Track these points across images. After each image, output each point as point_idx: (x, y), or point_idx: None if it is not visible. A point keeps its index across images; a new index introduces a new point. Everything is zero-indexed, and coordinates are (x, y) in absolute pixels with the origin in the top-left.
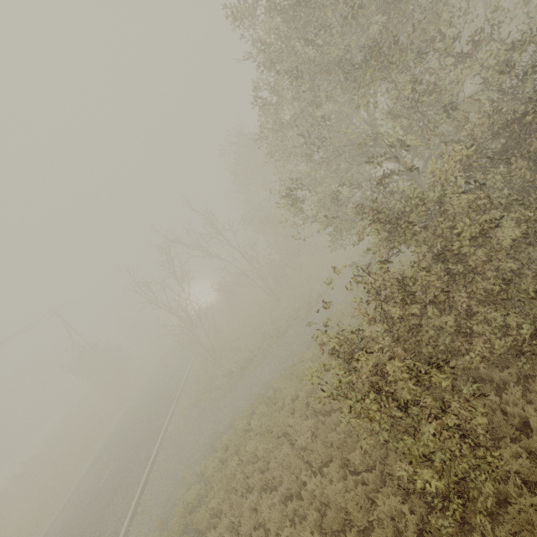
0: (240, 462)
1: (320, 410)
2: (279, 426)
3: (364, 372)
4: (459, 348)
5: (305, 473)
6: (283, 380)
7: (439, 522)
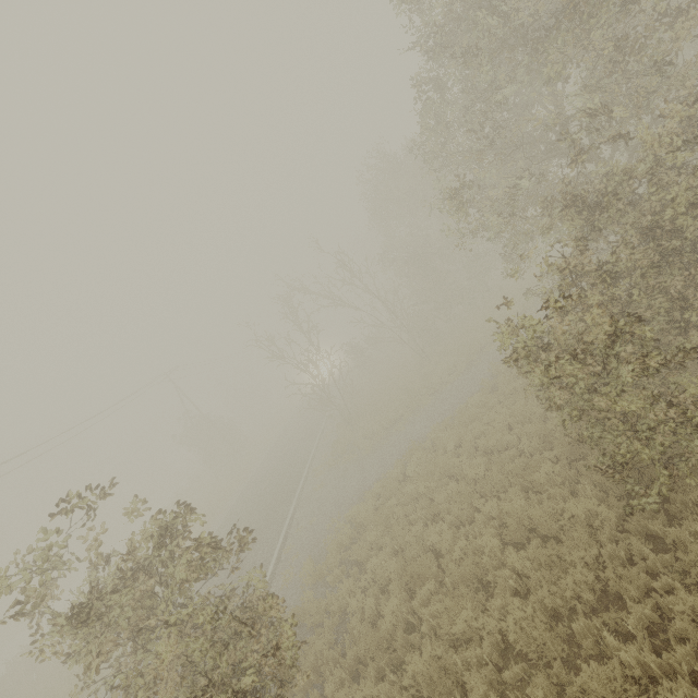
0: (397, 504)
1: (492, 452)
2: (442, 468)
3: (561, 326)
4: (671, 343)
5: (479, 501)
6: (441, 431)
7: (642, 501)
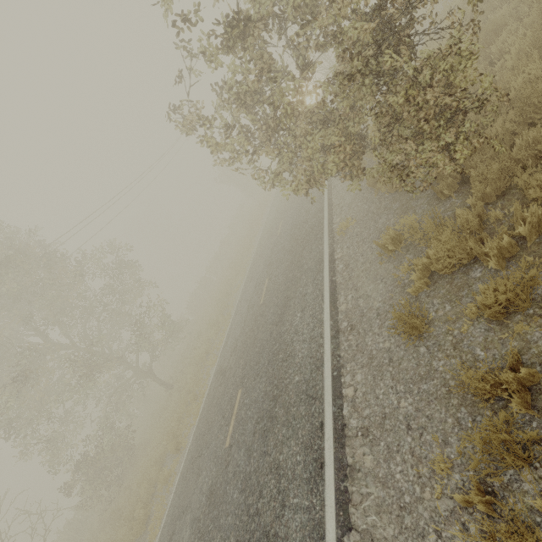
0: None
1: None
2: None
3: None
4: None
5: None
6: None
7: None
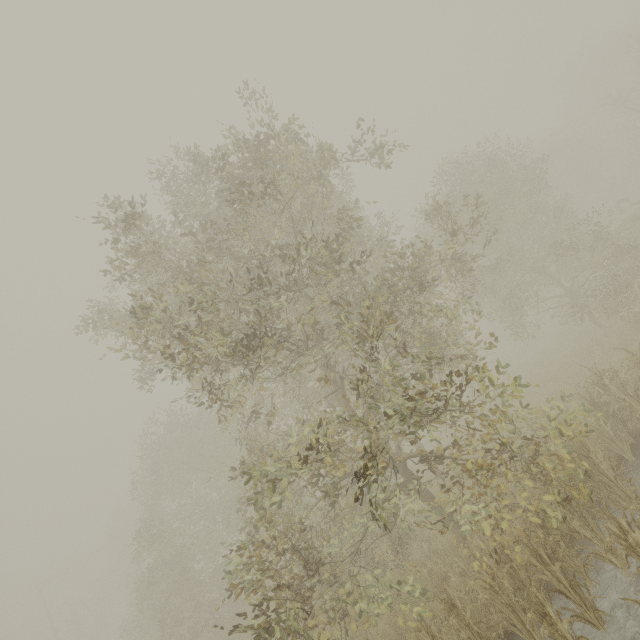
0: None
1: None
2: None
3: None
4: None
5: None
6: None
7: None
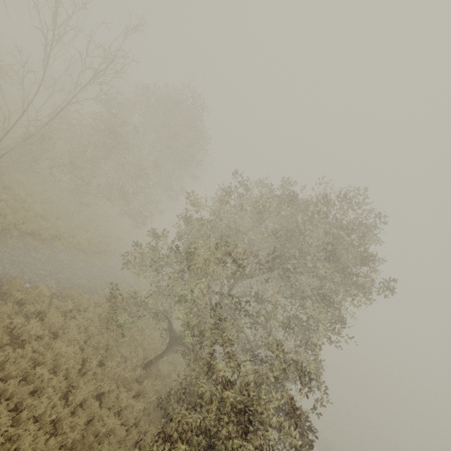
0: None
1: None
2: None
3: None
4: None
5: None
6: None
7: None
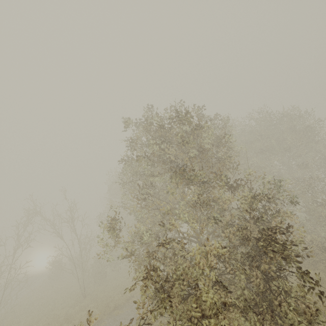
0: None
1: None
2: None
3: None
4: None
5: None
6: None
7: None
